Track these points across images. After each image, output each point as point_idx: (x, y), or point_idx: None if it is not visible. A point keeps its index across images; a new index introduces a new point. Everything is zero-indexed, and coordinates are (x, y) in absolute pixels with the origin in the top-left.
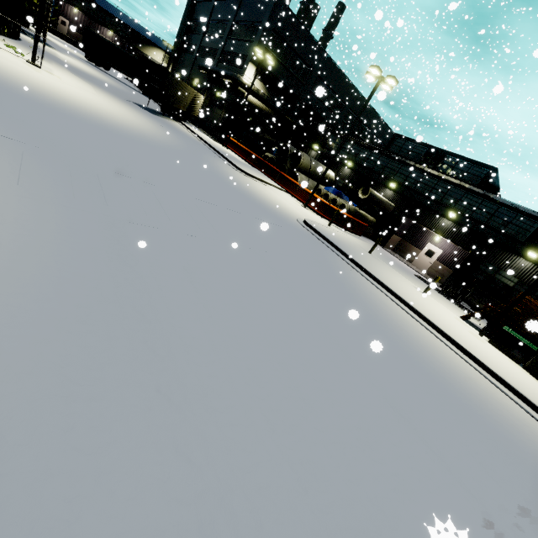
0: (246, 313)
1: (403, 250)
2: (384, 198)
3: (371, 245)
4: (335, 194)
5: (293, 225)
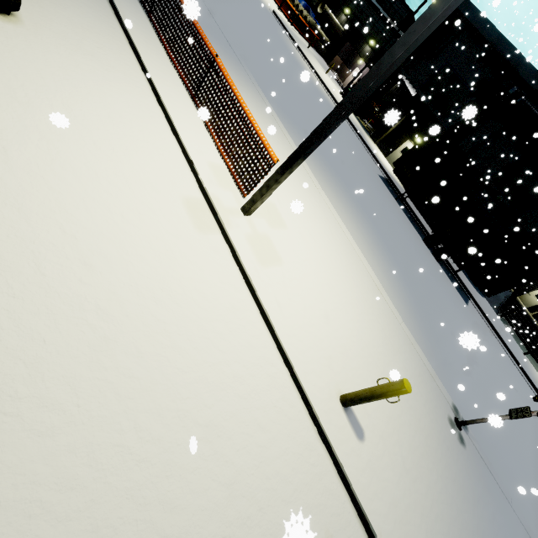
0: (241, 3)
1: (341, 72)
2: (336, 20)
3: (317, 55)
4: (305, 8)
5: (265, 8)
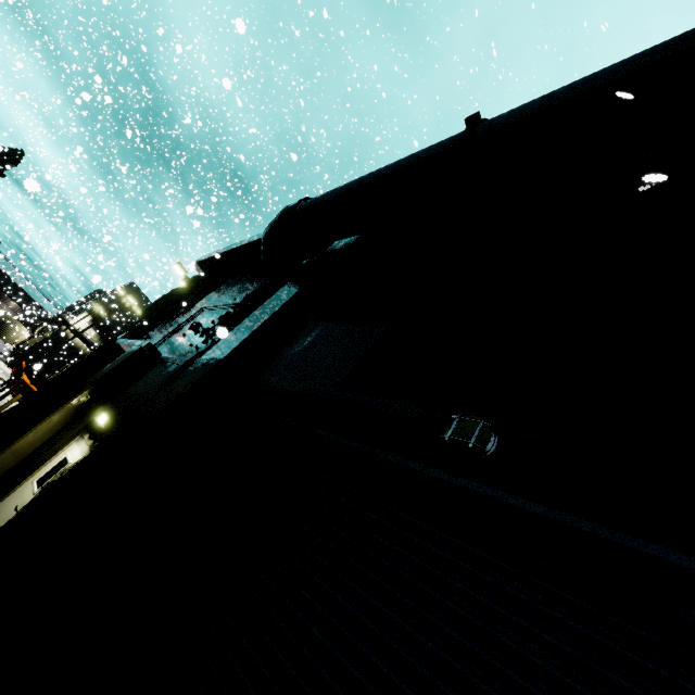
0: None
1: None
2: None
3: None
4: None
5: None
